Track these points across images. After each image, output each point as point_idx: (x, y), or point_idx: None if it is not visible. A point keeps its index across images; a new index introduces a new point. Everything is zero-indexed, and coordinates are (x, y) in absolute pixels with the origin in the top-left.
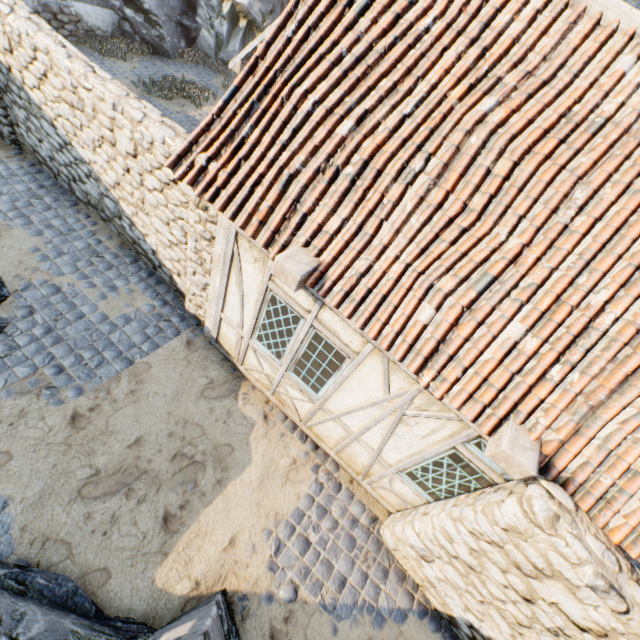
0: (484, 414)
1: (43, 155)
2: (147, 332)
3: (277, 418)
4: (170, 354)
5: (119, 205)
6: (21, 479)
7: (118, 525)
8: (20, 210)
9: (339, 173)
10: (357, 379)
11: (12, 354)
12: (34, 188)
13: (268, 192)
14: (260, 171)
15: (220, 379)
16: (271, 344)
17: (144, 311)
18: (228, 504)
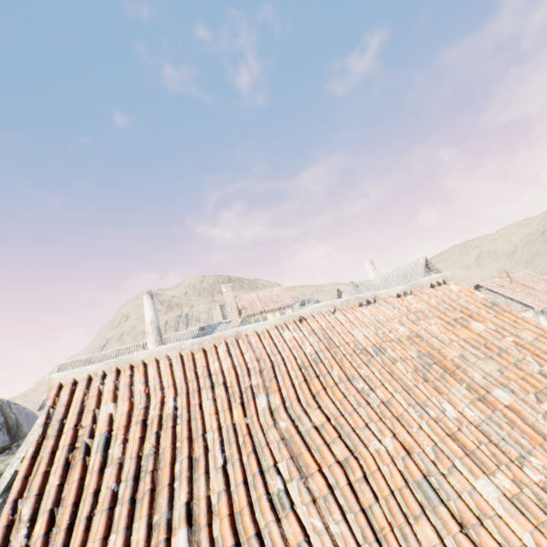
0: None
1: None
2: None
3: None
4: None
5: None
6: None
7: None
8: None
9: None
10: None
11: None
12: None
13: None
14: None
15: None
16: None
17: None
18: None
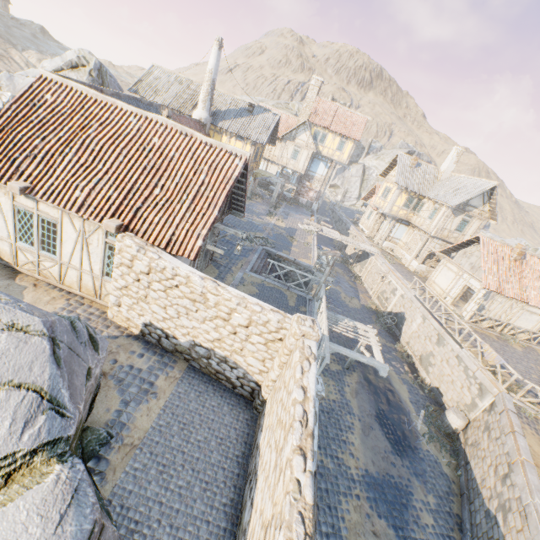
0: (104, 220)
1: None
2: None
3: (44, 285)
4: None
5: None
6: None
7: None
8: None
9: (37, 156)
10: (66, 233)
11: None
12: None
13: (5, 166)
14: (0, 159)
15: (3, 274)
16: (27, 239)
17: None
18: None
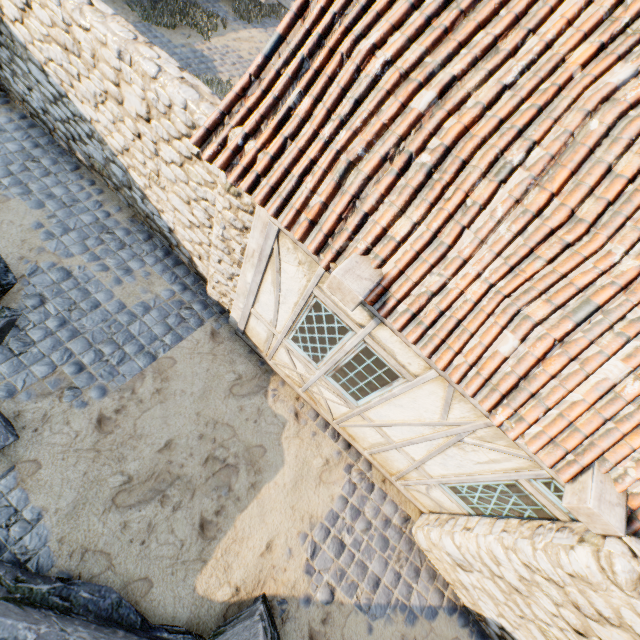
0: (564, 460)
1: (34, 106)
2: (168, 322)
3: (308, 416)
4: (194, 347)
5: (128, 174)
6: (53, 489)
7: (155, 534)
8: (15, 176)
9: (411, 162)
10: (409, 398)
11: (27, 351)
12: (28, 147)
13: (320, 183)
14: (311, 156)
15: (248, 374)
16: (308, 347)
17: (163, 298)
18: (263, 508)
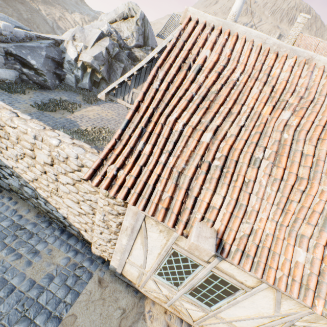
0: None
1: None
2: (67, 284)
3: (176, 324)
4: (88, 298)
5: (36, 191)
6: None
7: None
8: None
9: (210, 165)
10: (249, 301)
11: None
12: None
13: (165, 185)
14: (157, 172)
15: (129, 305)
16: (170, 278)
17: (62, 265)
18: None
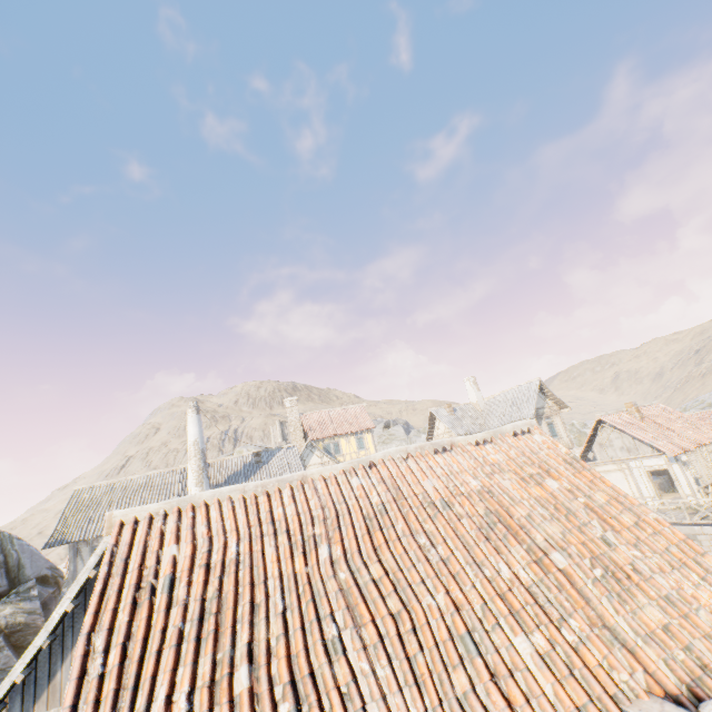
0: None
1: None
2: None
3: None
4: None
5: None
6: None
7: None
8: None
9: None
10: None
11: None
12: None
13: None
14: None
15: None
16: None
17: None
18: None
